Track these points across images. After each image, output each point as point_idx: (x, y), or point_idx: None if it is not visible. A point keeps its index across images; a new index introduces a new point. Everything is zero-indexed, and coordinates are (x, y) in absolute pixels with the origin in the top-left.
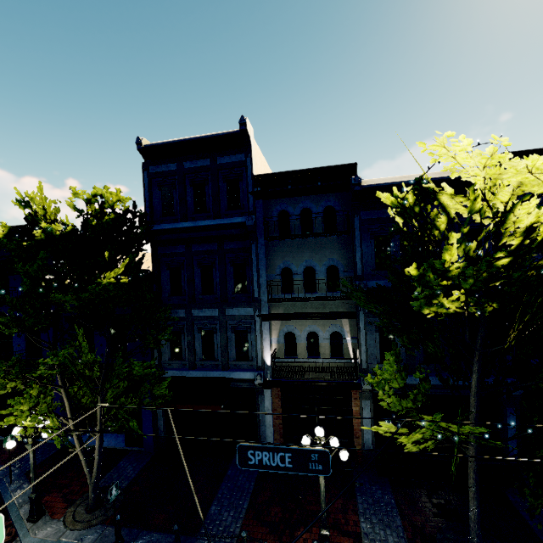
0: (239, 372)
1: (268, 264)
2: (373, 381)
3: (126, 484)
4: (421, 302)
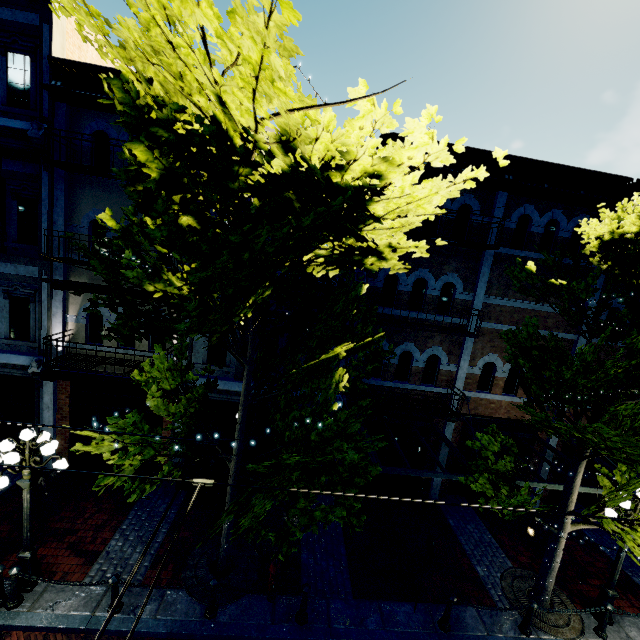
0: (10, 354)
1: (71, 208)
2: (141, 379)
3: None
4: (138, 273)
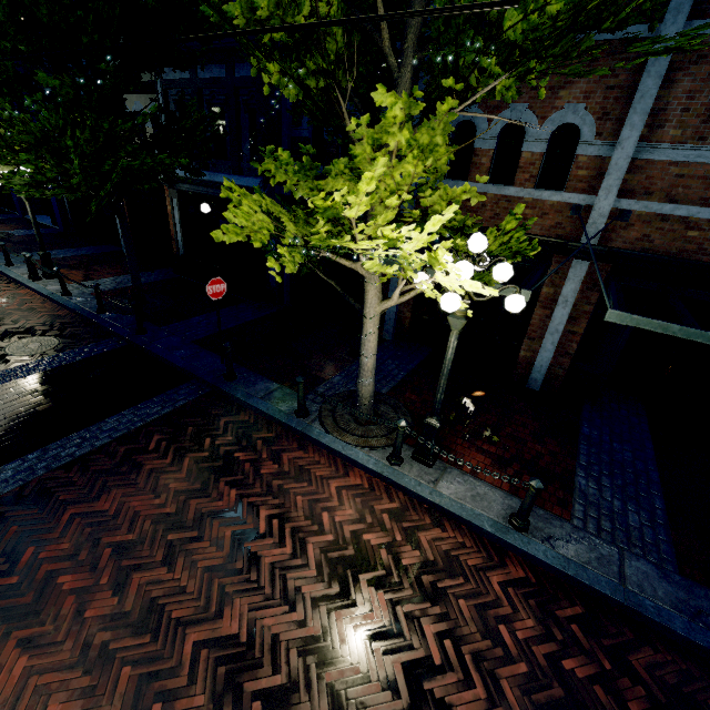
0: None
1: None
2: None
3: (19, 235)
4: None
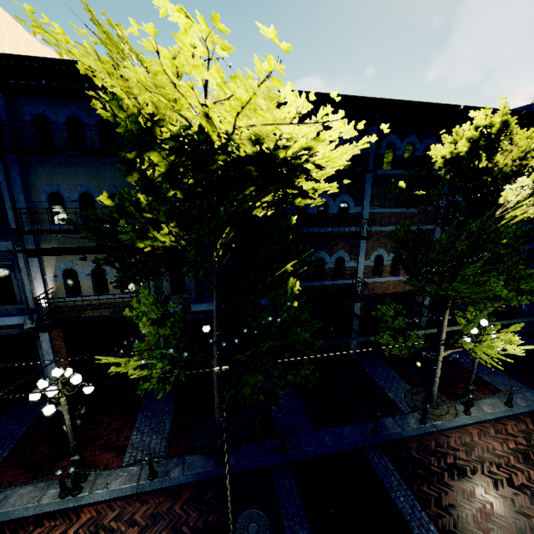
0: (3, 317)
1: (28, 186)
2: (132, 314)
3: None
4: (131, 235)
